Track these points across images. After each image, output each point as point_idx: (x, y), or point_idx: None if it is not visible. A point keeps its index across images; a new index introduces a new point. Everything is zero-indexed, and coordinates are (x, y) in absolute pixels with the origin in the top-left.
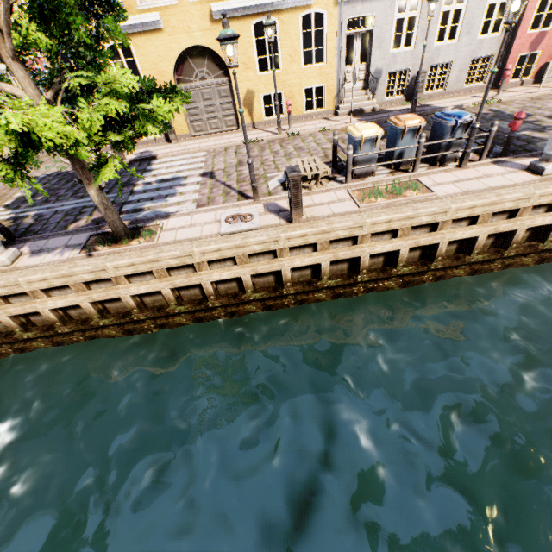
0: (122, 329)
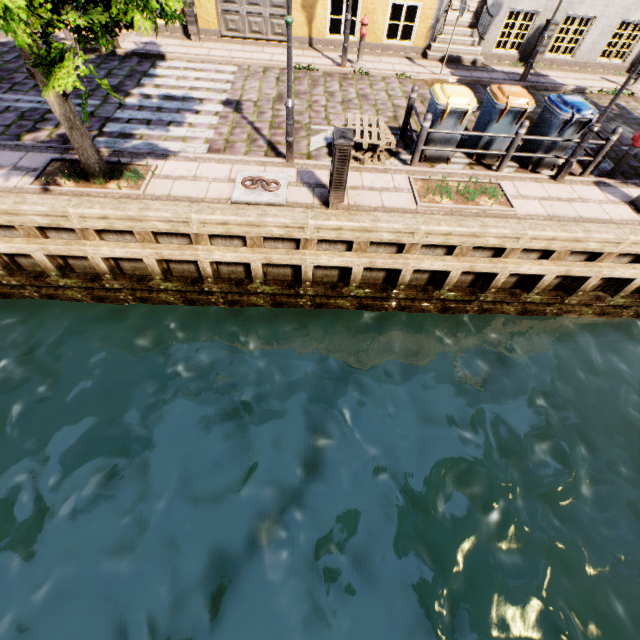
0: (91, 294)
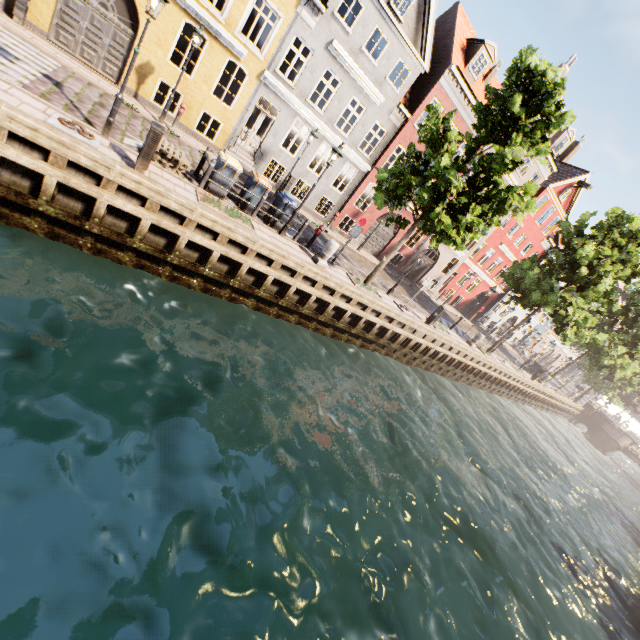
0: None
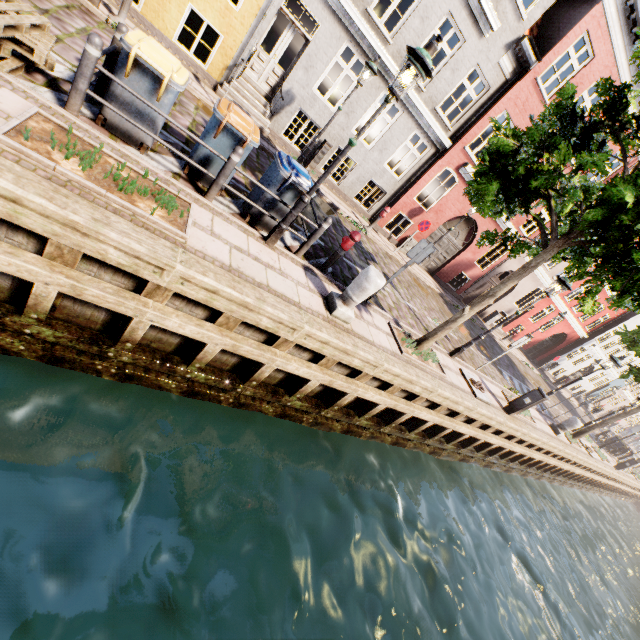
0: None
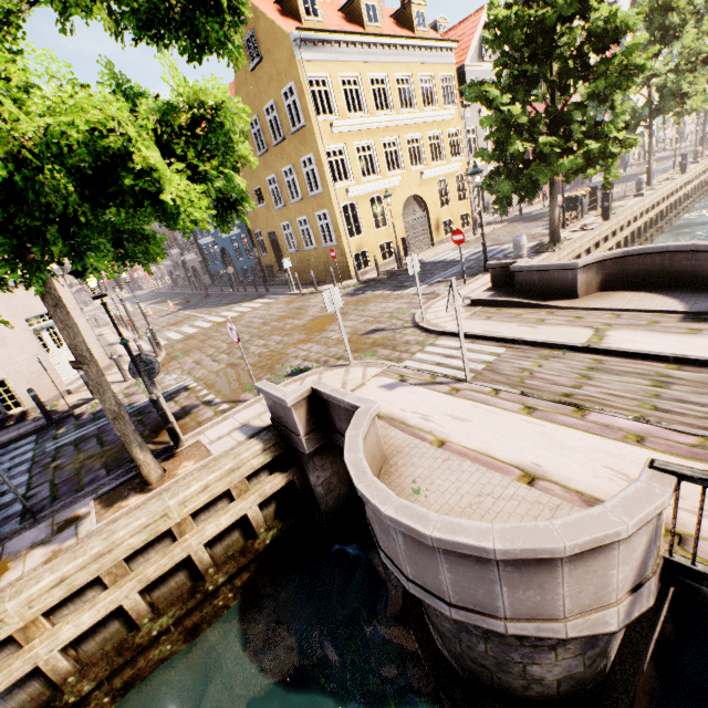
0: None
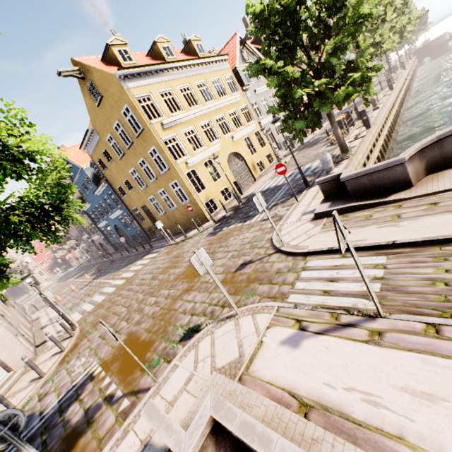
0: None
